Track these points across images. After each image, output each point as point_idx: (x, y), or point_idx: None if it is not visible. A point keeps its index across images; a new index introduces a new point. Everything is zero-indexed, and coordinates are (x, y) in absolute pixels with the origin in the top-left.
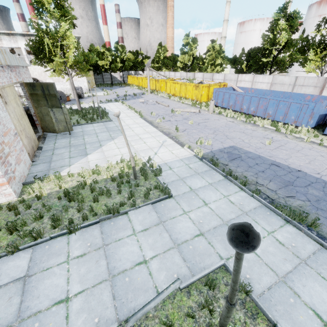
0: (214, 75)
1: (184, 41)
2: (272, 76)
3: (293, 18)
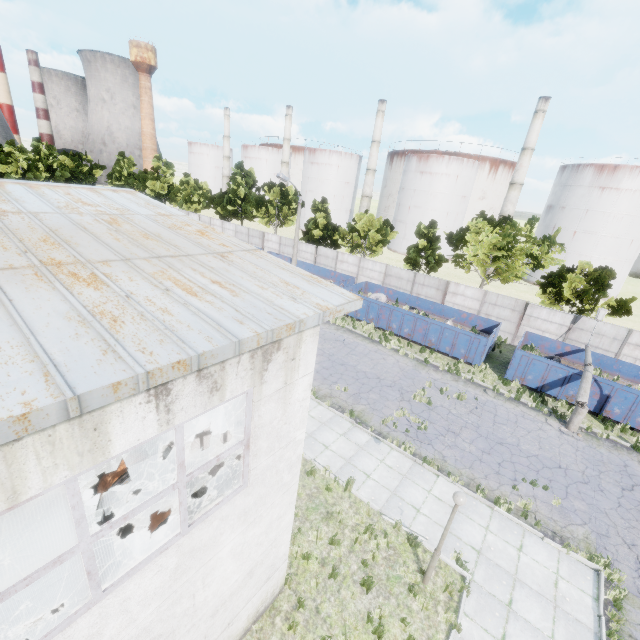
0: (190, 214)
1: (154, 163)
2: (235, 225)
3: (249, 176)
